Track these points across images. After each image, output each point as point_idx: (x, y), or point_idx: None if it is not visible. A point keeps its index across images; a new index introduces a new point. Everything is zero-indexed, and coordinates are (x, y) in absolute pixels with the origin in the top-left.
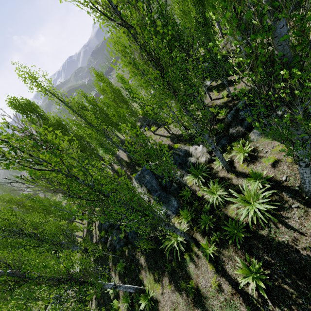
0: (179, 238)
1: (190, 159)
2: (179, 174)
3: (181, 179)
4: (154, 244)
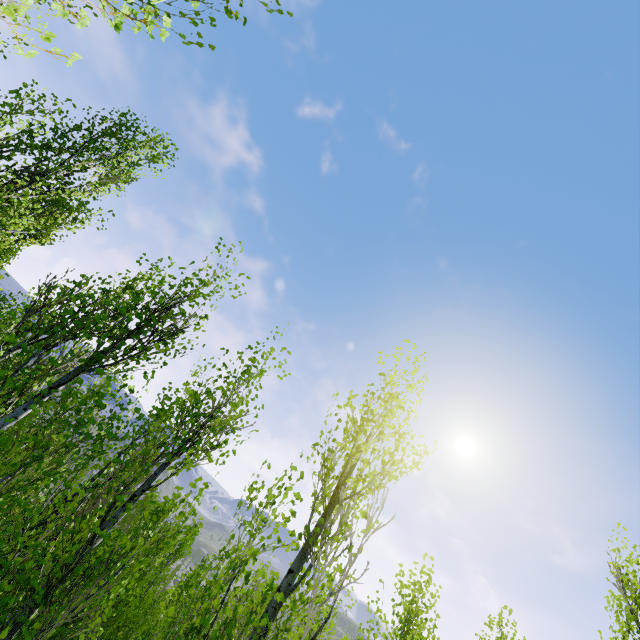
0: None
1: None
2: None
3: None
4: None
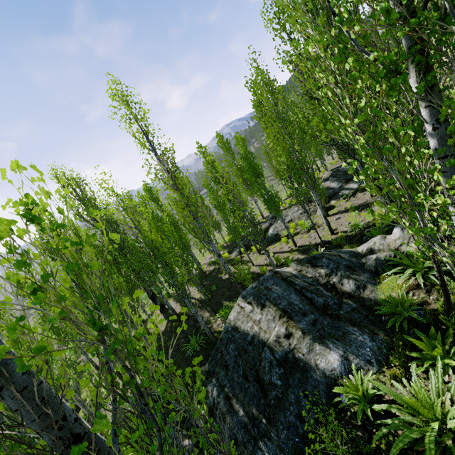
0: None
1: (374, 255)
2: (353, 283)
3: (363, 291)
4: None
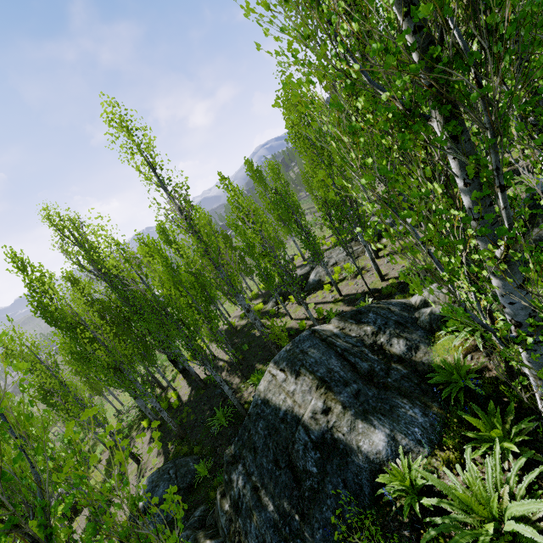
0: (532, 502)
1: (428, 308)
2: (404, 343)
3: (415, 353)
4: None
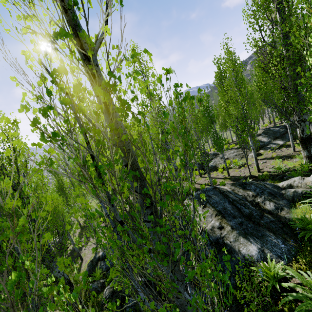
0: None
1: (293, 189)
2: (273, 204)
3: (280, 211)
4: (241, 309)
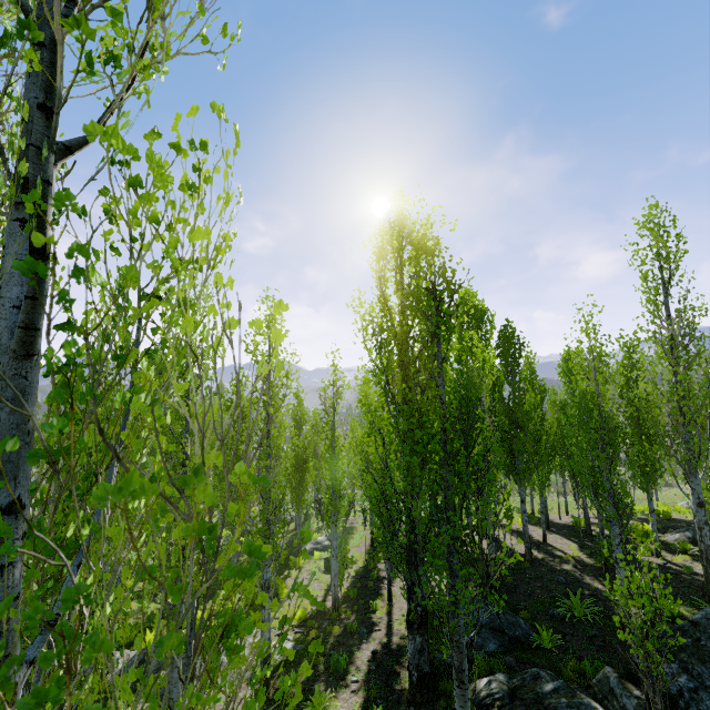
0: None
1: None
2: None
3: None
4: None
